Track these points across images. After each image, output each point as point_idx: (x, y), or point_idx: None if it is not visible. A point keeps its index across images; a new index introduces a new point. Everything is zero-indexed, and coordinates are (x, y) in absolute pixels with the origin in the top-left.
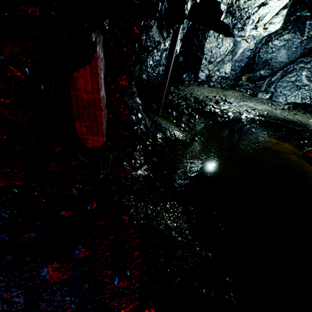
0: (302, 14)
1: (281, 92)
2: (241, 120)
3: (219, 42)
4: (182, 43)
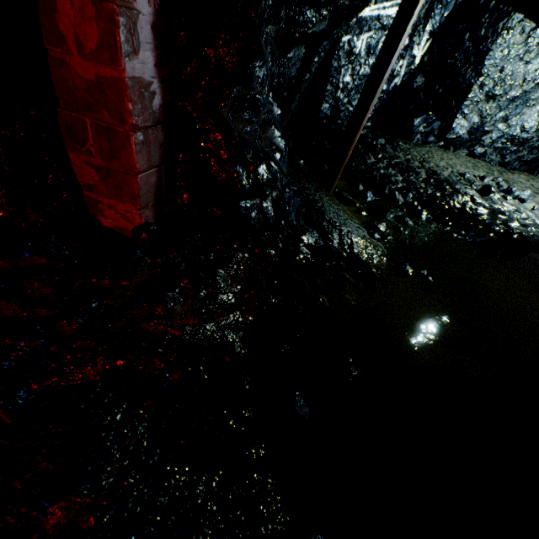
0: None
1: None
2: None
3: (530, 46)
4: (432, 43)
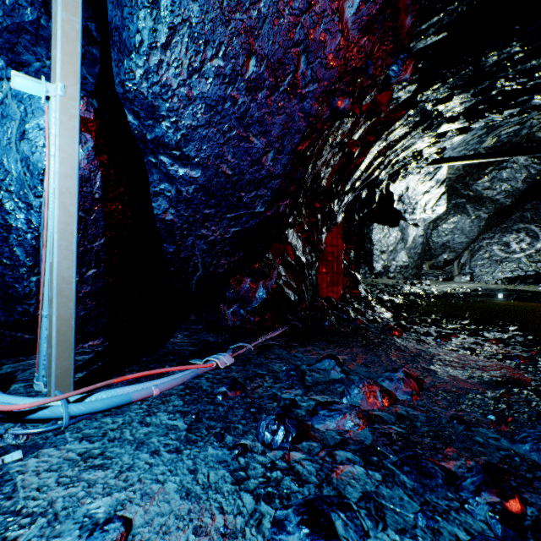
0: (457, 201)
1: (480, 271)
2: (454, 294)
3: (385, 232)
4: None
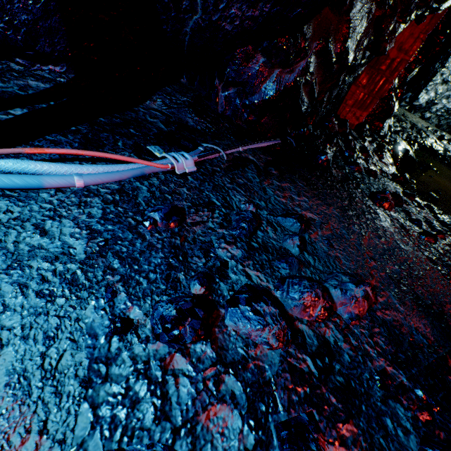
0: None
1: None
2: None
3: None
4: None
